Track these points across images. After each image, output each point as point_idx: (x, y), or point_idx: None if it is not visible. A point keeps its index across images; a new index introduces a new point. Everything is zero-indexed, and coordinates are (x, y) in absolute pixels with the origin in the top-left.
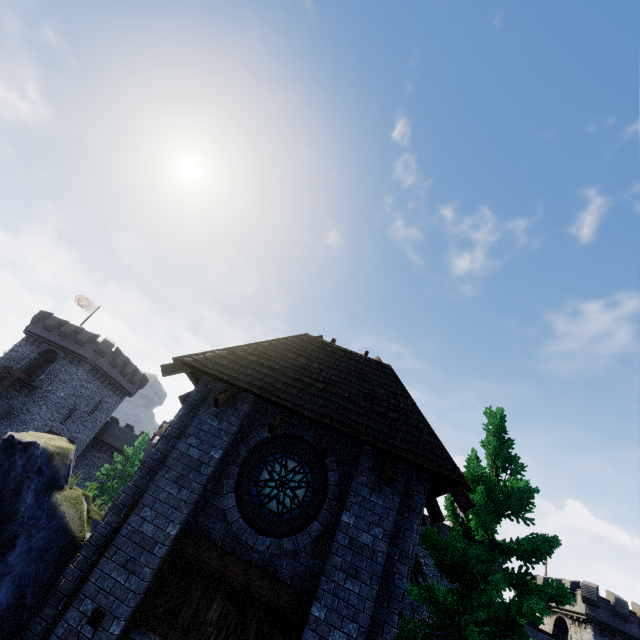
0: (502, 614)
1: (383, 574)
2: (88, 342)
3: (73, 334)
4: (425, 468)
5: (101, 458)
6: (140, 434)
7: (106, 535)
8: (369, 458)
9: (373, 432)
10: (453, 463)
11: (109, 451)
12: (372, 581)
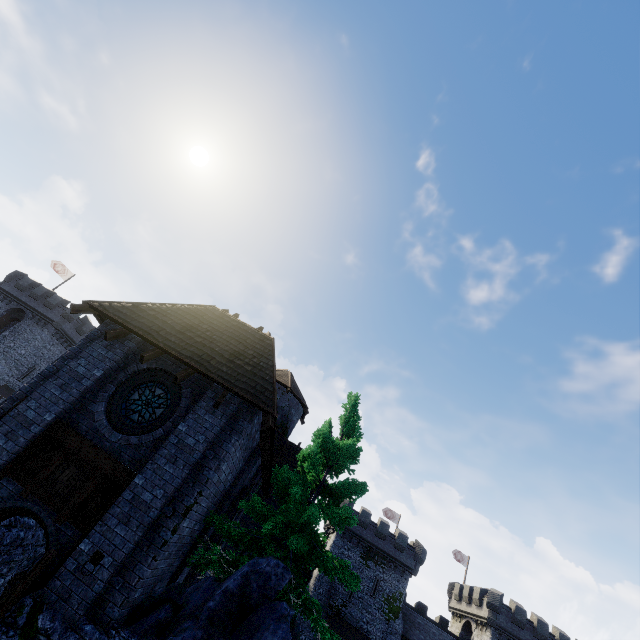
0: (296, 519)
1: (197, 466)
2: (57, 306)
3: (44, 297)
4: (249, 401)
5: None
6: None
7: None
8: (213, 391)
9: (222, 374)
10: (274, 402)
11: None
12: (185, 467)
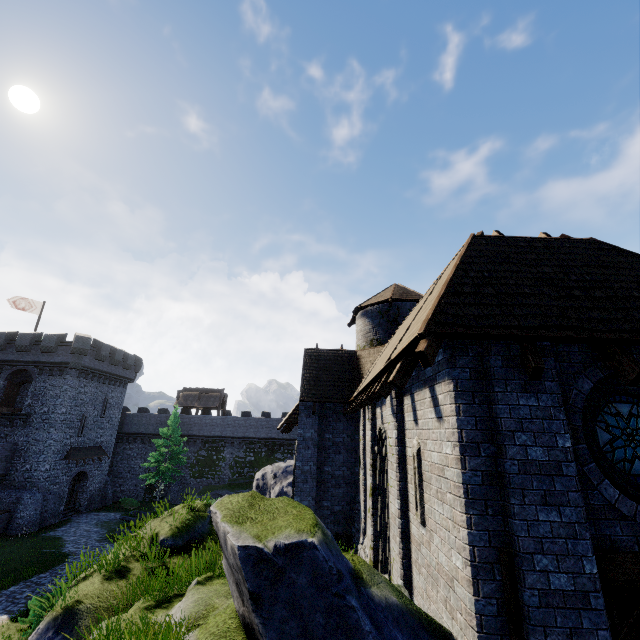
0: None
1: None
2: (58, 346)
3: (34, 344)
4: None
5: (133, 448)
6: (158, 412)
7: (498, 613)
8: None
9: None
10: None
11: (138, 439)
12: None
